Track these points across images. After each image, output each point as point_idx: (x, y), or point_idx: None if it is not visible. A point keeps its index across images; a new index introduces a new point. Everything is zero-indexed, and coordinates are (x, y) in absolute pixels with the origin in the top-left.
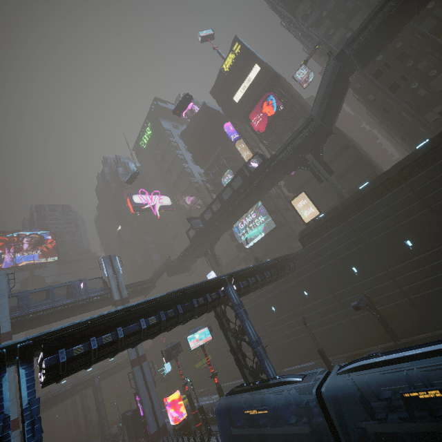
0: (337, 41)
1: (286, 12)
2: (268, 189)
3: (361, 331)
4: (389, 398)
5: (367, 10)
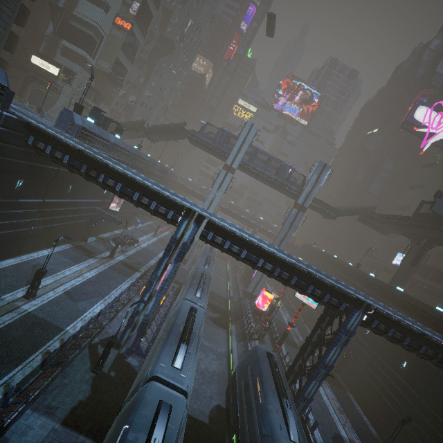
0: None
1: None
2: None
3: None
4: None
5: None
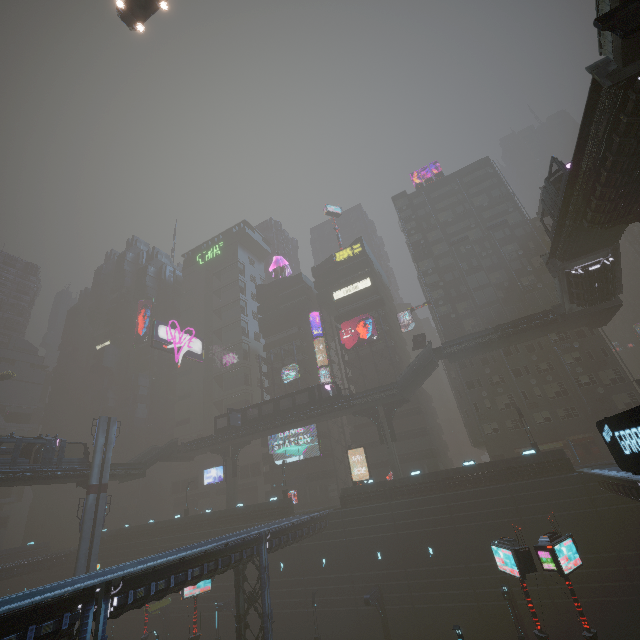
0: (443, 313)
1: (413, 256)
2: (330, 418)
3: (362, 626)
4: None
5: (473, 304)
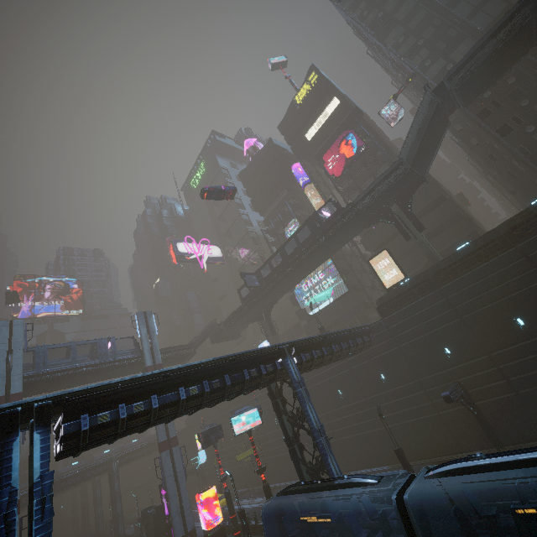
0: (435, 73)
1: (375, 39)
2: (342, 244)
3: (452, 430)
4: (493, 515)
5: (473, 40)
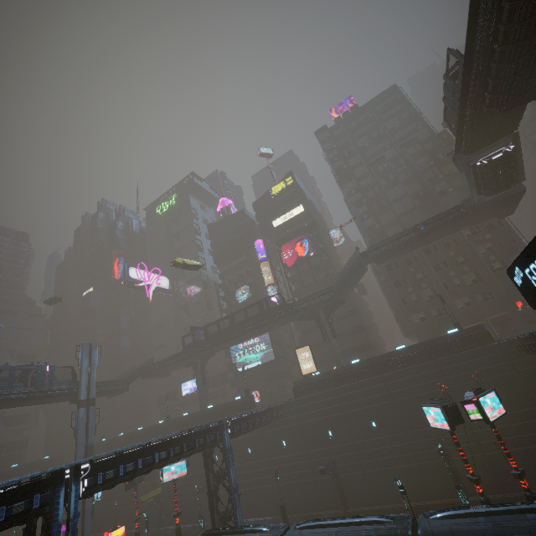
0: (368, 225)
1: (338, 180)
2: (279, 326)
3: (321, 493)
4: None
5: (393, 214)
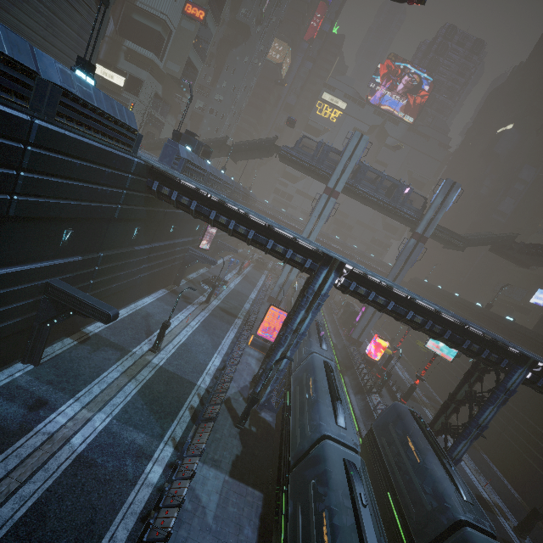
0: None
1: None
2: None
3: None
4: None
5: None
